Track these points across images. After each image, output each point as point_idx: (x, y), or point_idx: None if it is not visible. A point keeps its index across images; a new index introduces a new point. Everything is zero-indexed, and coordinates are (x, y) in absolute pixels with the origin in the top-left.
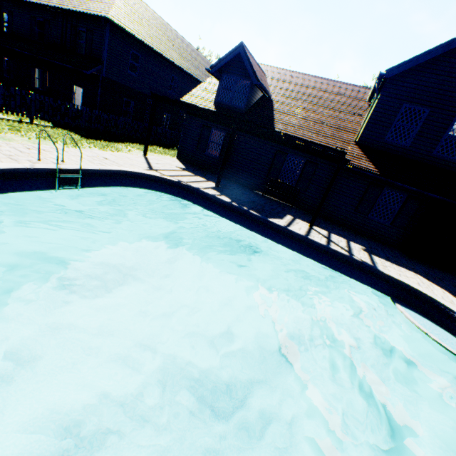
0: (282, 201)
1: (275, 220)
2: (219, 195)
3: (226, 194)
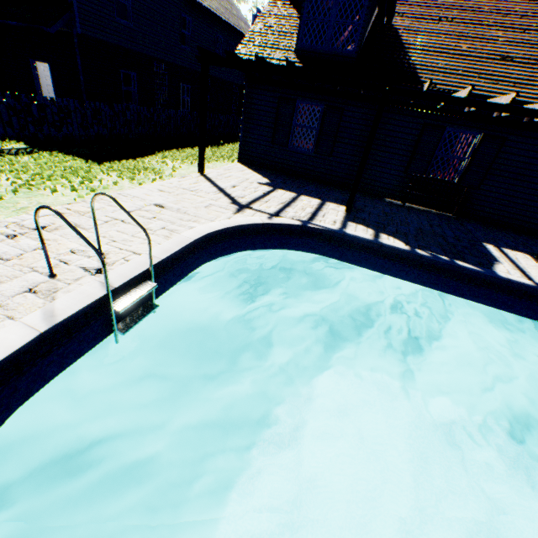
0: (432, 209)
1: (500, 270)
2: (376, 236)
3: (376, 226)
